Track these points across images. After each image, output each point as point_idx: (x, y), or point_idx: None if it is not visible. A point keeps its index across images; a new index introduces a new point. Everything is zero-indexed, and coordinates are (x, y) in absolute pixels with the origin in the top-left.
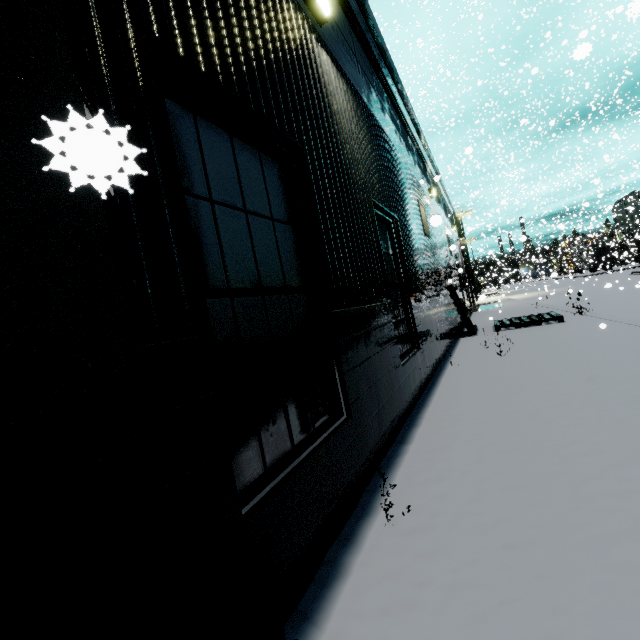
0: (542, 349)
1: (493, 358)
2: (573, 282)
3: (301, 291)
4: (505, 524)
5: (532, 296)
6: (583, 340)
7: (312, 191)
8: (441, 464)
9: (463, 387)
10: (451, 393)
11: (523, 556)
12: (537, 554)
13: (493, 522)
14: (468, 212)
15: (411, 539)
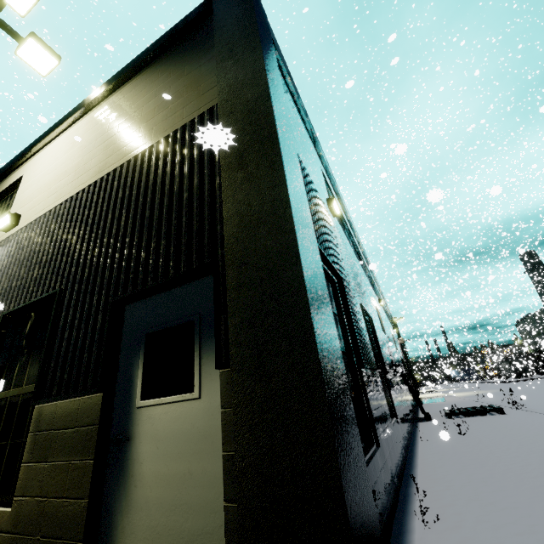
0: (494, 431)
1: (455, 436)
2: (501, 385)
3: (345, 354)
4: (511, 524)
5: (468, 394)
6: (526, 426)
7: (347, 298)
8: (447, 497)
9: (439, 454)
10: (431, 457)
11: (530, 539)
12: (539, 538)
13: (502, 524)
14: (401, 318)
15: (448, 534)
